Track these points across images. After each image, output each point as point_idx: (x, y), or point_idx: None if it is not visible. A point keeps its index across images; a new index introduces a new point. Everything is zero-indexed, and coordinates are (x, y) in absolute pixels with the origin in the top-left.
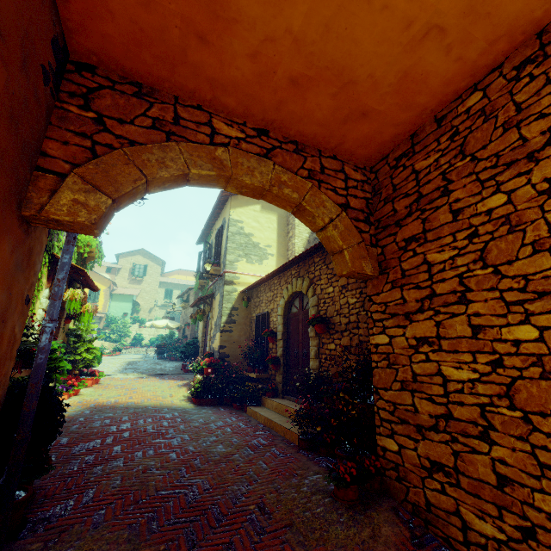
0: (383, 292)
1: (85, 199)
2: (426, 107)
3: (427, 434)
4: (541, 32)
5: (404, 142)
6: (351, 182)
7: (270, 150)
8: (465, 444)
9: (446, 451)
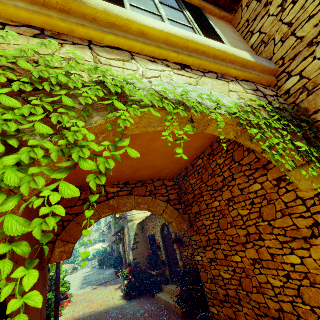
0: (194, 235)
1: (64, 249)
2: (186, 162)
3: (224, 304)
4: (211, 145)
5: (184, 170)
6: (169, 187)
7: (131, 190)
8: (236, 308)
9: (231, 312)
